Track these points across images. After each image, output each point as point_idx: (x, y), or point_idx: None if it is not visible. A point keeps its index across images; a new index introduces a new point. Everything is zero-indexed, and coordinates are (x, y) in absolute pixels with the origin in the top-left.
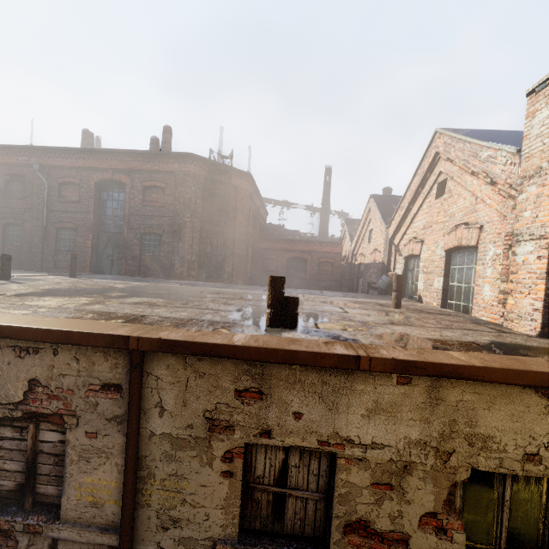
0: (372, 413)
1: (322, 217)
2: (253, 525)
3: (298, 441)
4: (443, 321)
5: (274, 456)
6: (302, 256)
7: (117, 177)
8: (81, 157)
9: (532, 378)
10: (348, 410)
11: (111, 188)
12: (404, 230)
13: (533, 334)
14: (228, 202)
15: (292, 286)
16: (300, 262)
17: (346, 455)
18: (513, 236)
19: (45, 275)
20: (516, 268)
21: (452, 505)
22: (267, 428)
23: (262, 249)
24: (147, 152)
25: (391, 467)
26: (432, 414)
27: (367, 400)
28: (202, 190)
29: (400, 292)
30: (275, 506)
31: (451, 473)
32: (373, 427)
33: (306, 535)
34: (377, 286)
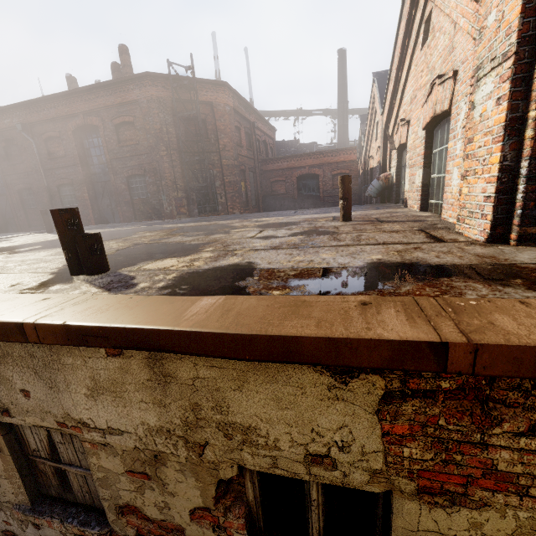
0: (95, 392)
1: (339, 120)
2: (50, 492)
3: (38, 421)
4: (370, 233)
5: (38, 432)
6: (312, 171)
7: (88, 120)
8: (52, 106)
9: (265, 349)
10: (69, 388)
11: (89, 134)
12: (395, 112)
13: (482, 238)
14: (200, 123)
15: (305, 208)
16: (312, 179)
17: (87, 439)
18: (474, 73)
19: (29, 234)
20: (473, 132)
21: (243, 497)
22: (3, 406)
23: (268, 171)
24: (105, 83)
25: (140, 455)
26: (166, 396)
27: (83, 376)
28: (172, 115)
29: (347, 200)
30: (60, 478)
31: (212, 468)
32: (103, 409)
33: (98, 507)
34: (366, 194)
